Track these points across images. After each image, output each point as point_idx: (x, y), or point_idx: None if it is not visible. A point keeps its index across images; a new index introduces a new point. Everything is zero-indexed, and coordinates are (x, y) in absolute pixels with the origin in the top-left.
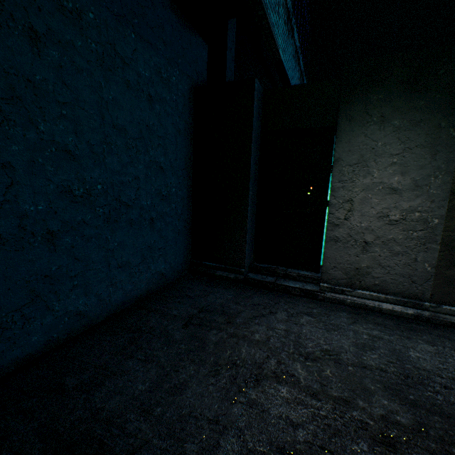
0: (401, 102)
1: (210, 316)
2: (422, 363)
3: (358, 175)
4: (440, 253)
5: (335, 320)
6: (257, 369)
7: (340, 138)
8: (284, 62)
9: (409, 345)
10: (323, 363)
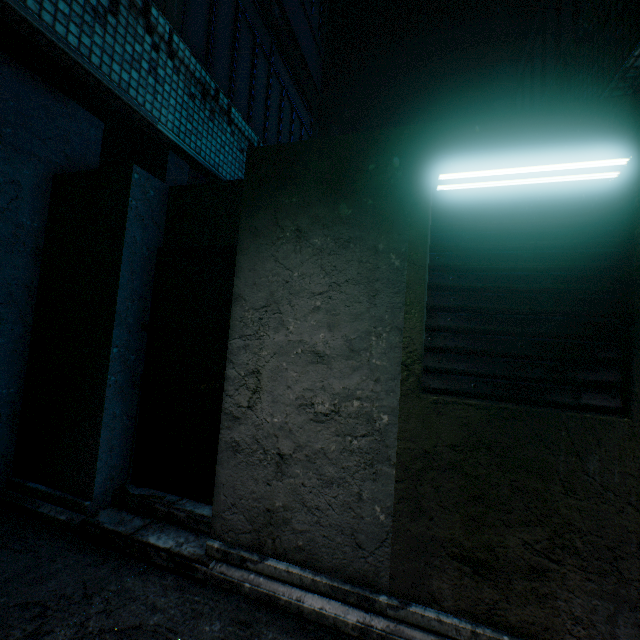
0: (322, 210)
1: None
2: None
3: (268, 326)
4: (398, 484)
5: None
6: None
7: (241, 262)
8: (190, 149)
9: None
10: None
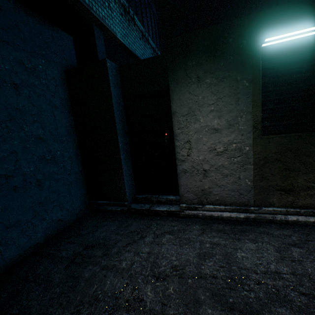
0: (208, 65)
1: (92, 251)
2: (245, 262)
3: (190, 122)
4: (254, 171)
5: (188, 234)
6: (113, 300)
7: (173, 96)
8: (127, 44)
9: (238, 246)
10: (169, 281)
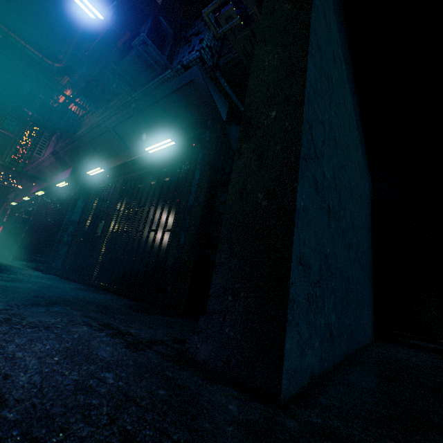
0: None
1: None
2: None
3: None
4: None
5: None
6: None
7: None
8: None
9: None
10: None
